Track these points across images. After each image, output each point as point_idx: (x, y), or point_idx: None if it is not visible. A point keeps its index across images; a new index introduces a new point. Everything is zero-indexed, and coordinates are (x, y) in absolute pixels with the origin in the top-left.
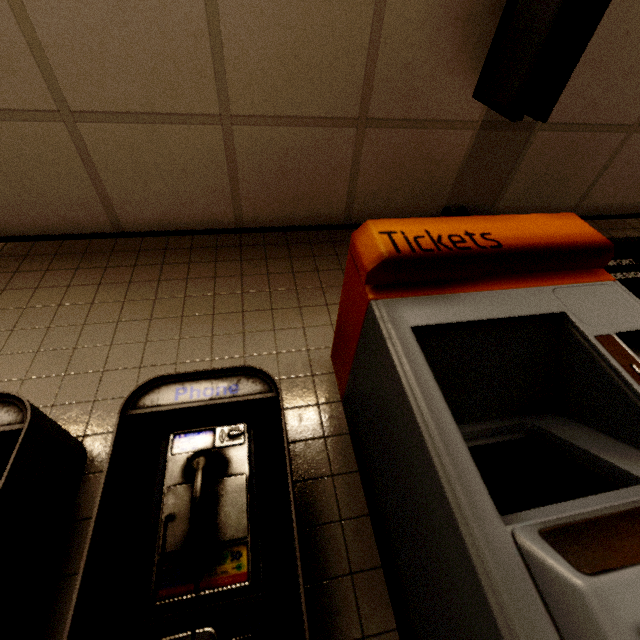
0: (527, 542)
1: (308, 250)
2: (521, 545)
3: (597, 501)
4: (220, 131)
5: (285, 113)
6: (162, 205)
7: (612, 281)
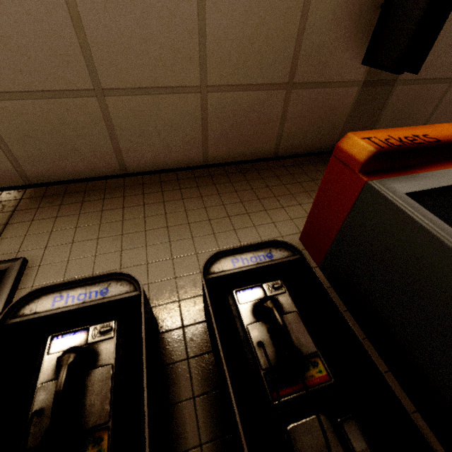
0: None
1: (256, 174)
2: None
3: None
4: (199, 97)
5: (242, 82)
6: (155, 152)
7: None
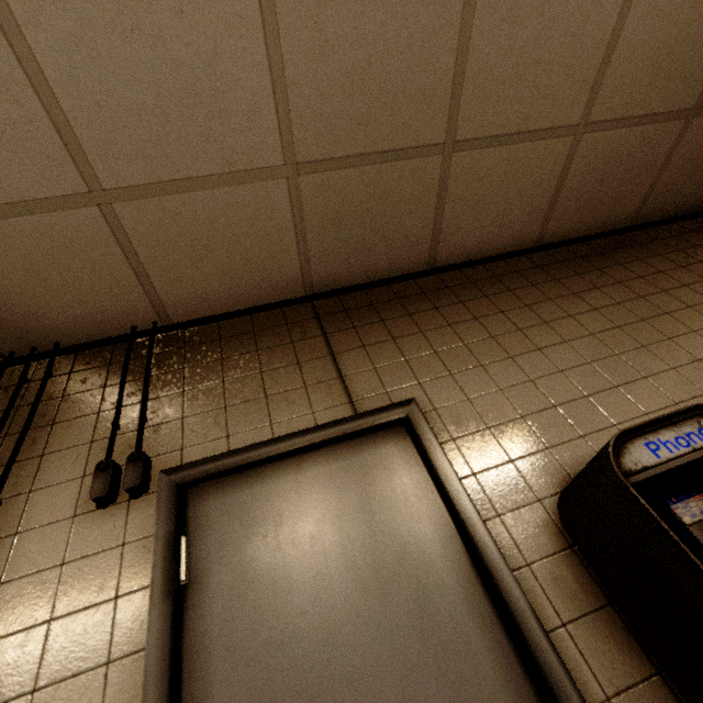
0: None
1: (627, 255)
2: None
3: None
4: (569, 142)
5: (633, 113)
6: (482, 232)
7: None
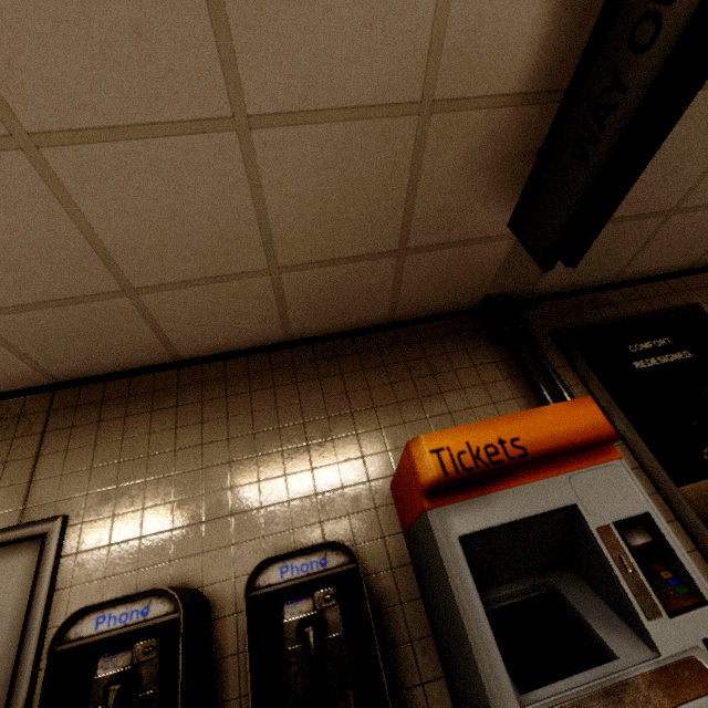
0: None
1: (357, 362)
2: None
3: (581, 679)
4: (269, 279)
5: (329, 257)
6: (217, 337)
7: (619, 460)
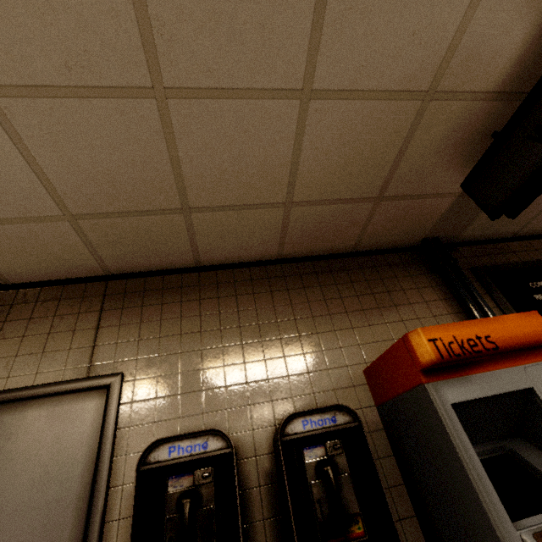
0: (528, 541)
1: (331, 278)
2: (525, 541)
3: None
4: (282, 210)
5: (328, 198)
6: (231, 250)
7: None
